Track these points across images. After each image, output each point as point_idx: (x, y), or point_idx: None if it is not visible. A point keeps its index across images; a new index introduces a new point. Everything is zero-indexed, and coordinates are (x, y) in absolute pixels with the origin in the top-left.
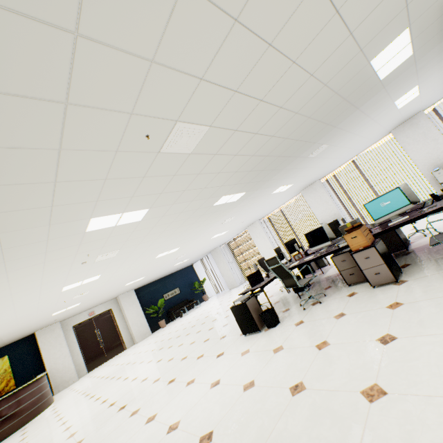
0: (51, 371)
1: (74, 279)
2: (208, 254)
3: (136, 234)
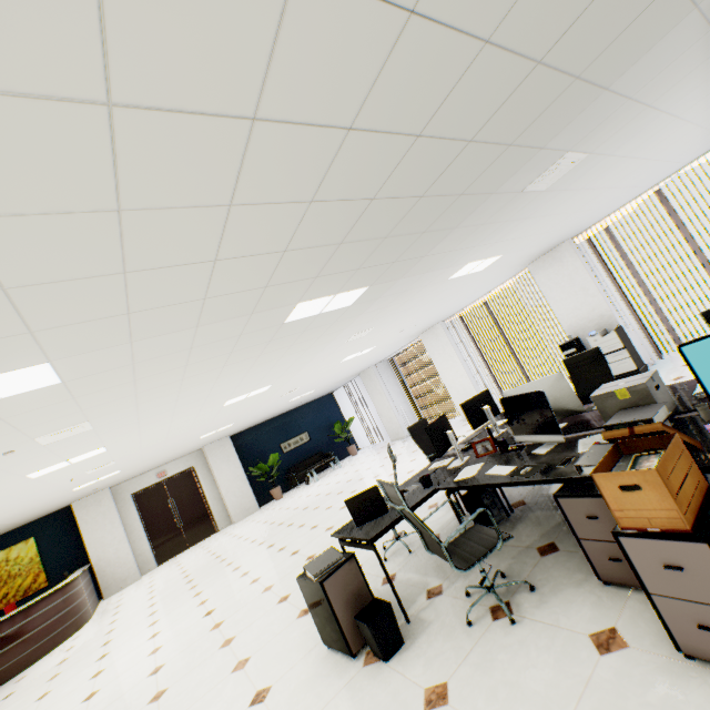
0: (98, 563)
1: (33, 465)
2: (355, 377)
3: (96, 399)
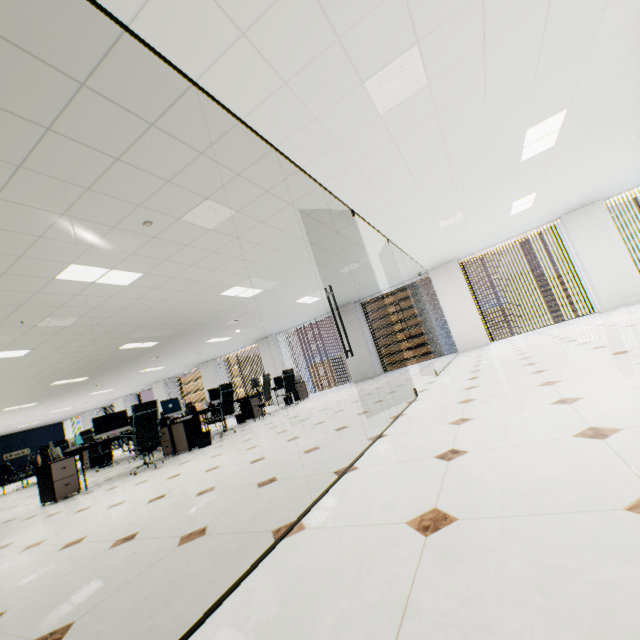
0: None
1: None
2: (80, 414)
3: None
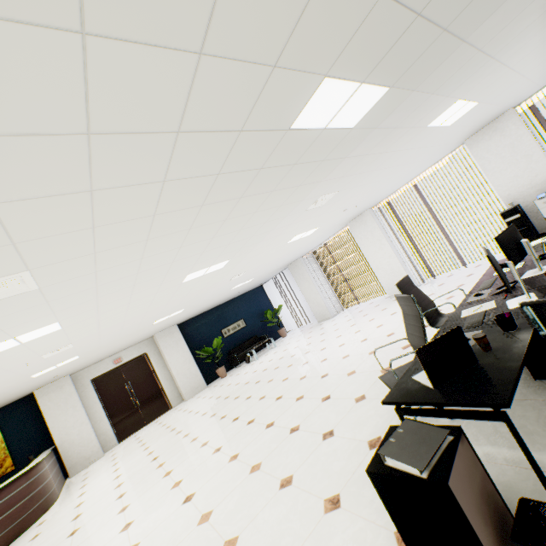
0: (62, 445)
1: None
2: (283, 269)
3: (33, 221)
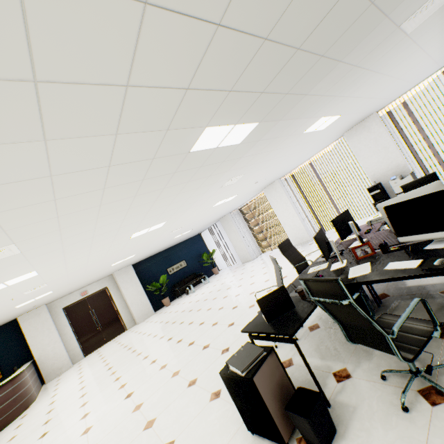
0: (40, 359)
1: None
2: (216, 222)
3: (17, 218)
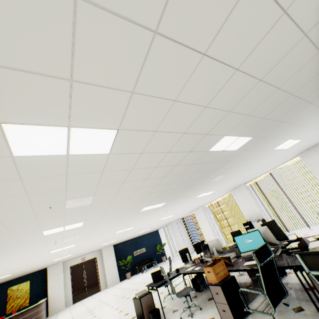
0: (50, 297)
1: (55, 248)
2: (168, 224)
3: (85, 229)
